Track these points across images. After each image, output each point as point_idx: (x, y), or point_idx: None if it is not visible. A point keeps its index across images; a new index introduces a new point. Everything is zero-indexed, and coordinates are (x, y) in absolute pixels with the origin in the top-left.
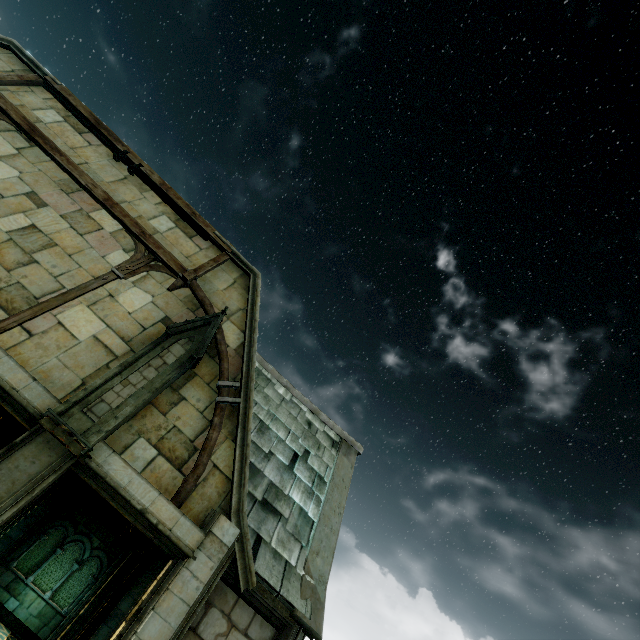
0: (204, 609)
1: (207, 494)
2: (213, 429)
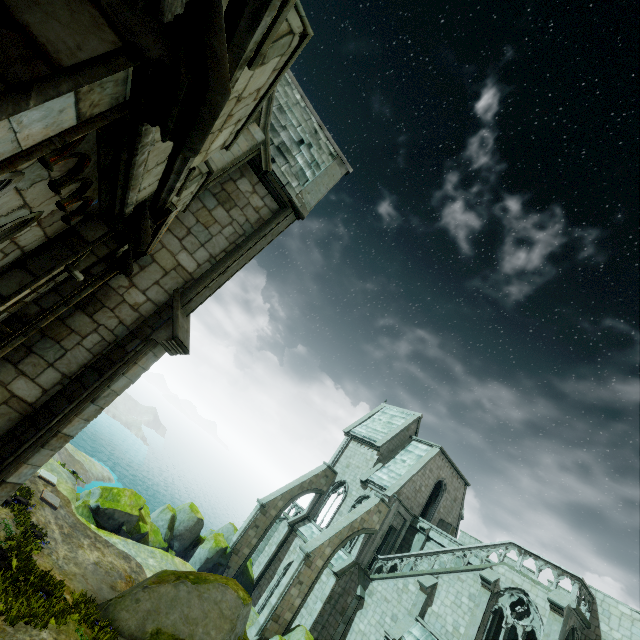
0: (240, 176)
1: None
2: None
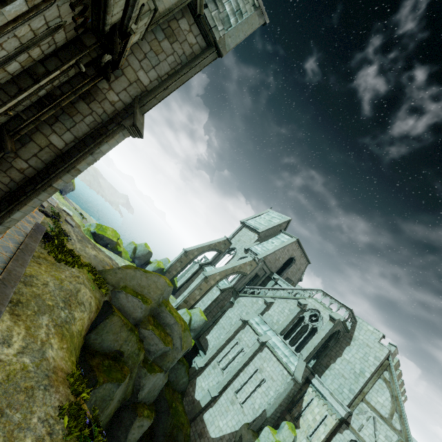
0: (181, 16)
1: None
2: None
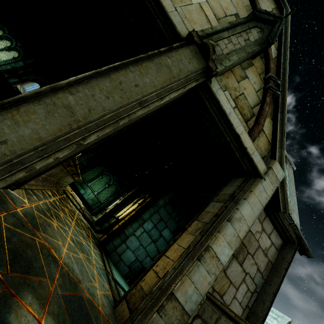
0: None
1: (259, 146)
2: (266, 104)
